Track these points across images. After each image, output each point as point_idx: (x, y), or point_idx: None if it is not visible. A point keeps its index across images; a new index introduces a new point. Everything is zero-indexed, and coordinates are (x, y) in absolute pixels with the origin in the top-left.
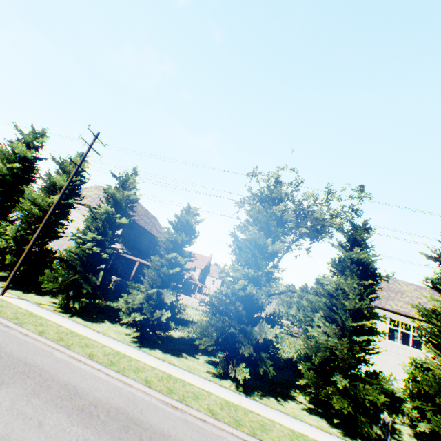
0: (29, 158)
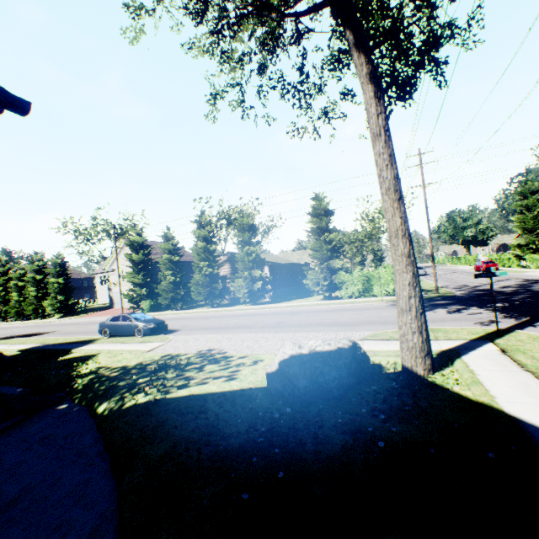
0: None
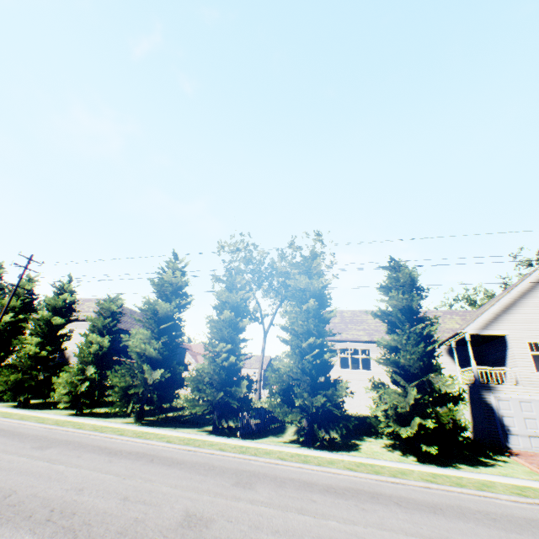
0: None
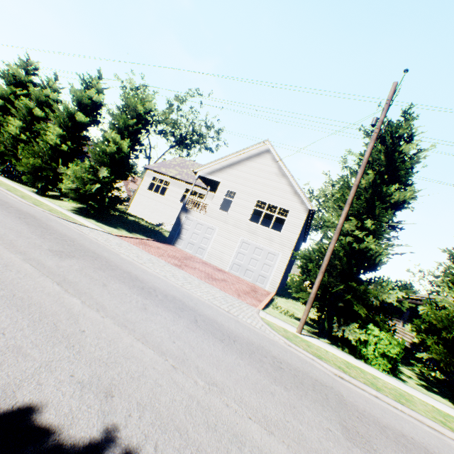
0: None
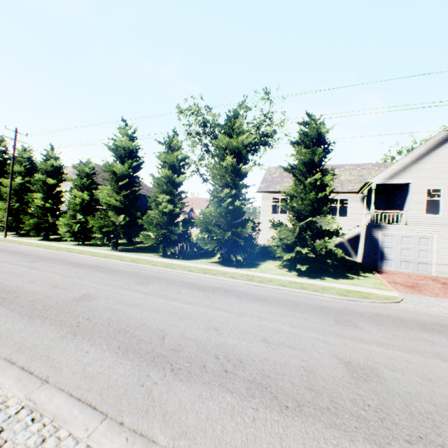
0: (1, 160)
